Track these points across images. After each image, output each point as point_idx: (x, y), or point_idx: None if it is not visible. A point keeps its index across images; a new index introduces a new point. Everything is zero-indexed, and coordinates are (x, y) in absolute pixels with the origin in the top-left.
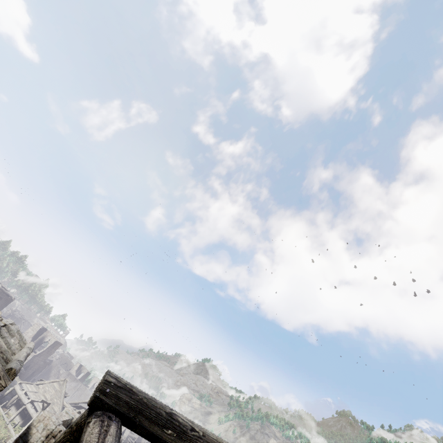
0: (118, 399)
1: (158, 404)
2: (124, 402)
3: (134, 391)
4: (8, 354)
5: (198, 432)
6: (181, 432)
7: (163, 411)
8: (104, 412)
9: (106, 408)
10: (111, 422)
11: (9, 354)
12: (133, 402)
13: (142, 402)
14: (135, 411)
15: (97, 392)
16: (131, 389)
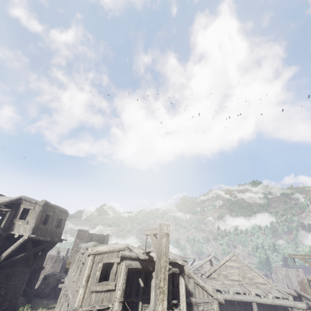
0: None
1: None
2: None
3: None
4: None
5: None
6: None
7: None
8: None
9: None
10: None
11: None
12: None
13: None
14: None
15: None
16: None
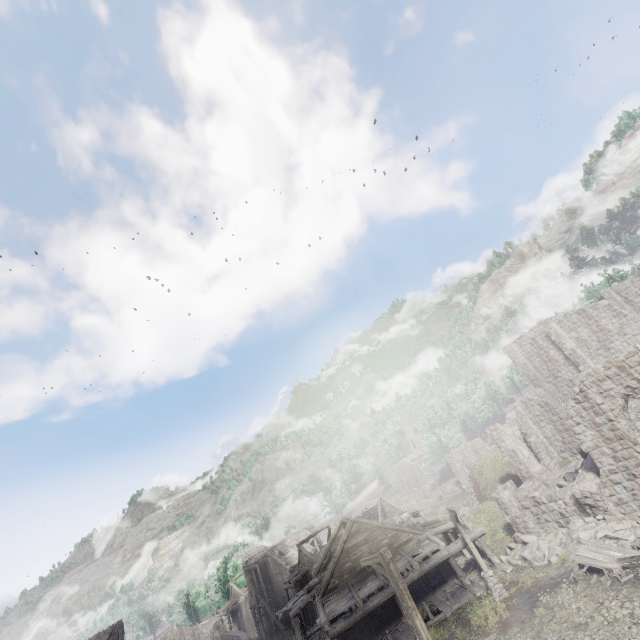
0: None
1: None
2: None
3: None
4: None
5: None
6: None
7: None
8: None
9: None
10: None
11: None
12: None
13: None
14: None
15: None
16: None
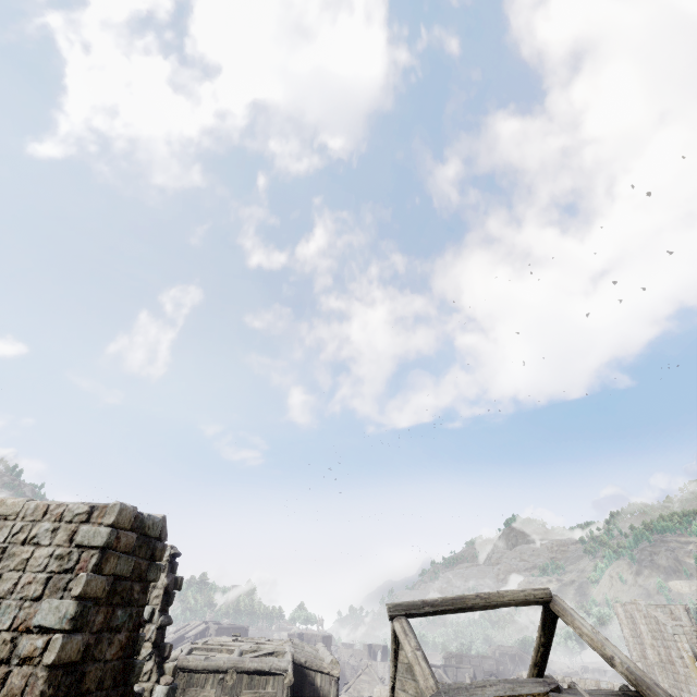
0: (398, 610)
1: (415, 601)
2: (401, 610)
3: (402, 603)
4: (318, 656)
5: (440, 600)
6: (432, 605)
7: (419, 602)
8: (396, 618)
9: (396, 616)
10: (401, 619)
11: (319, 656)
12: (404, 607)
13: (408, 605)
14: (408, 610)
15: (389, 613)
16: (400, 603)
